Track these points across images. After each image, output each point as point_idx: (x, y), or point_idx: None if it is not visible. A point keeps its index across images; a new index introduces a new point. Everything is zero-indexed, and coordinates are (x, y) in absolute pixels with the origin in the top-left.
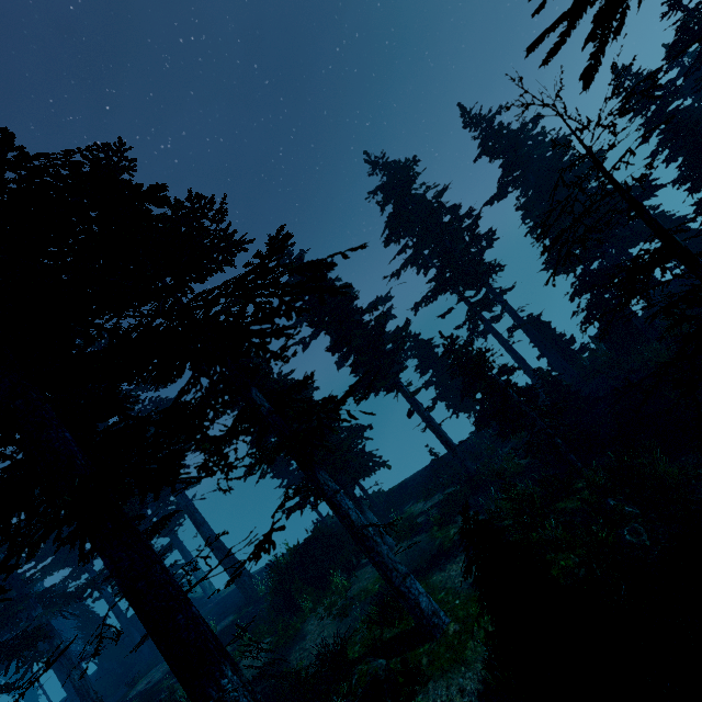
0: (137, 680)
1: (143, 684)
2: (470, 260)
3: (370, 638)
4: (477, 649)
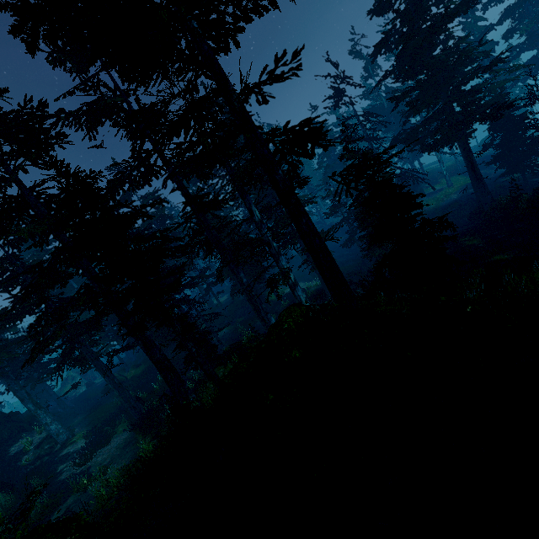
0: None
1: None
2: None
3: None
4: None
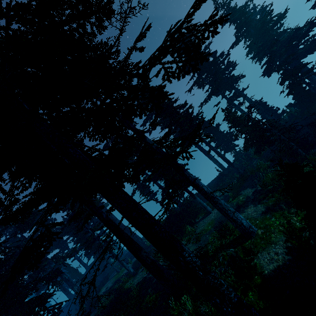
0: (100, 289)
1: (104, 289)
2: (225, 77)
3: (218, 244)
4: (277, 236)
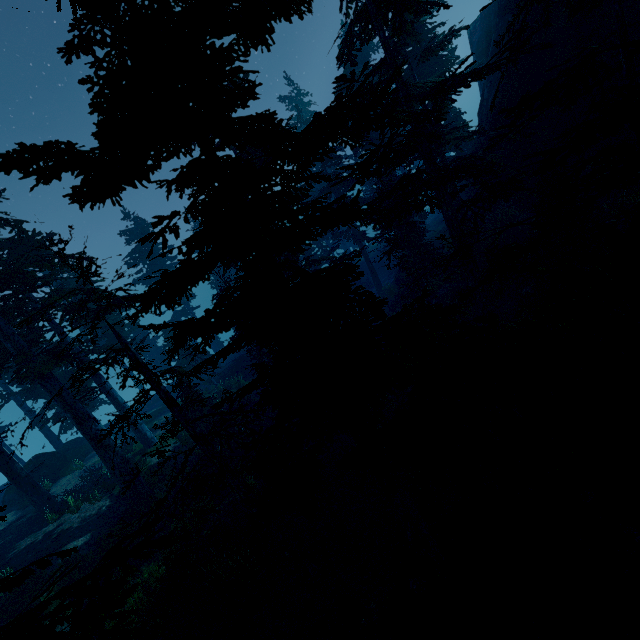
0: None
1: None
2: None
3: None
4: (171, 441)
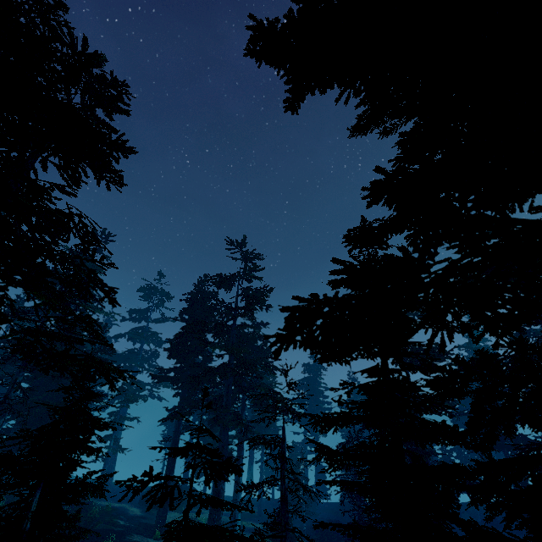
0: None
1: None
2: None
3: None
4: None
